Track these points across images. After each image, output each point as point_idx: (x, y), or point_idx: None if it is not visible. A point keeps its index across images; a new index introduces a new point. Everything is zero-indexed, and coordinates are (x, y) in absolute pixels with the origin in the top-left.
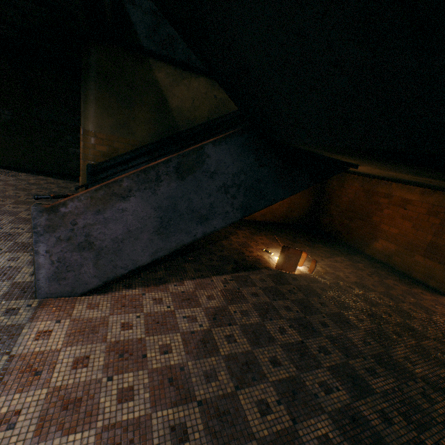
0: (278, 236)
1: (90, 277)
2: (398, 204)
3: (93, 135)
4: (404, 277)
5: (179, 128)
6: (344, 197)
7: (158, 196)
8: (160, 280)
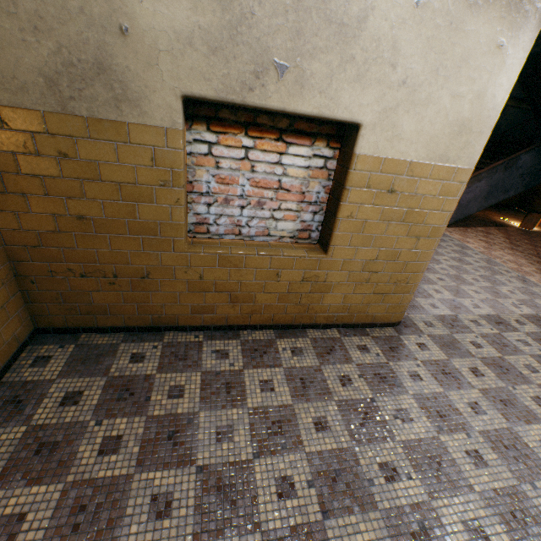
0: (501, 212)
1: (451, 218)
2: None
3: None
4: None
5: None
6: None
7: (492, 180)
8: (464, 226)
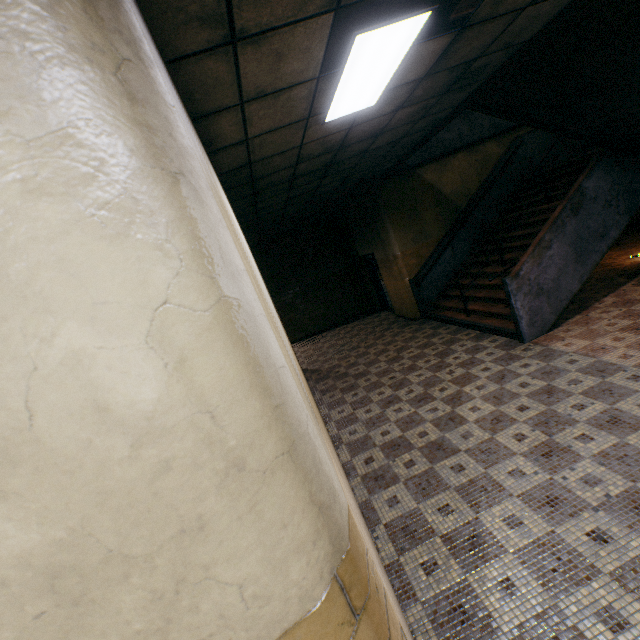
0: (622, 244)
1: (548, 315)
2: None
3: (403, 255)
4: None
5: (460, 207)
6: None
7: (566, 235)
8: (580, 308)
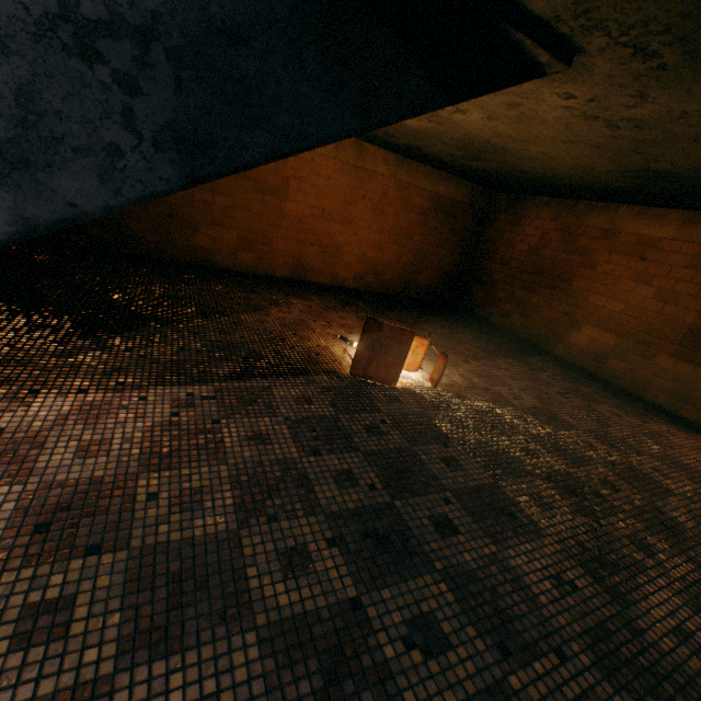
0: (383, 315)
1: None
2: (628, 251)
3: None
4: (629, 399)
5: None
6: (520, 244)
7: None
8: None
